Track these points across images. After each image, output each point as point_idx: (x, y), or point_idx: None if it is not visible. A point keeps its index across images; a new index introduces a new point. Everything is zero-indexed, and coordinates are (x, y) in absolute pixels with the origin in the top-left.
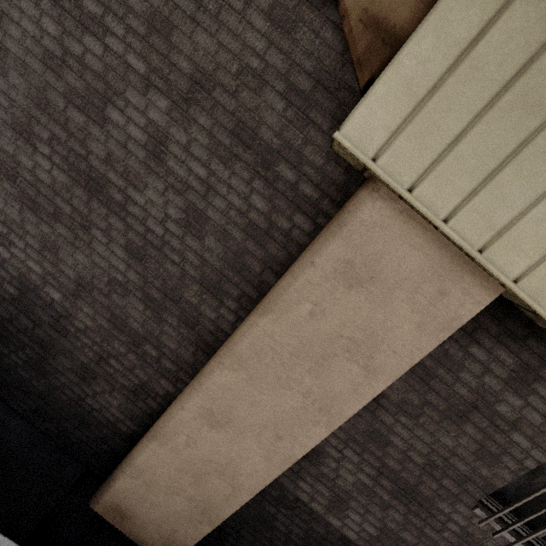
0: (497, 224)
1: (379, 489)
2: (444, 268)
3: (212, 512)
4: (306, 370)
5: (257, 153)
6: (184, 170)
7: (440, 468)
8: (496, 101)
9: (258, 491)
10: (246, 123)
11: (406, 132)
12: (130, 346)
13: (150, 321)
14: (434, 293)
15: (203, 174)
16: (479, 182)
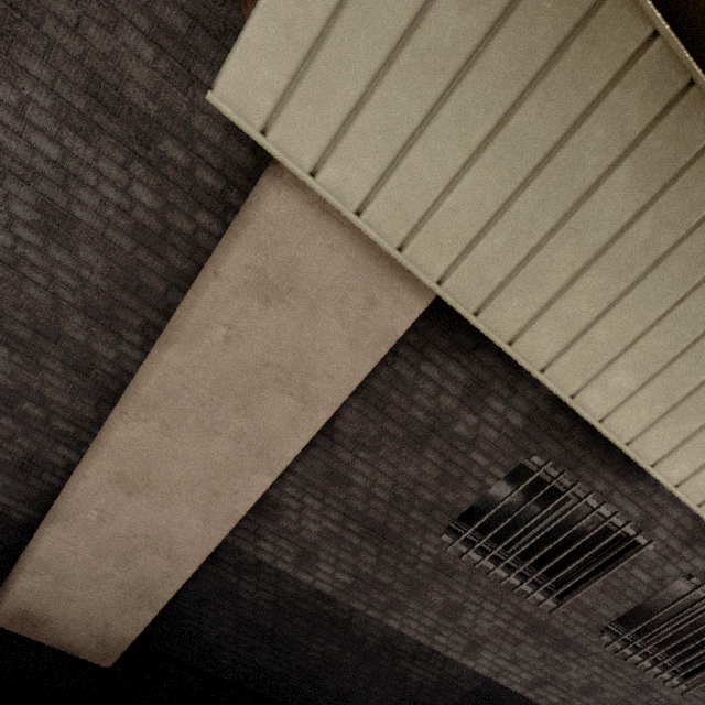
0: (414, 216)
1: (347, 534)
2: (370, 272)
3: (152, 594)
4: (233, 410)
5: (128, 123)
6: (24, 146)
7: (406, 501)
8: (393, 60)
9: (204, 560)
10: (104, 77)
11: (297, 96)
12: (1, 408)
13: (22, 370)
14: (363, 304)
15: (55, 153)
16: (388, 165)
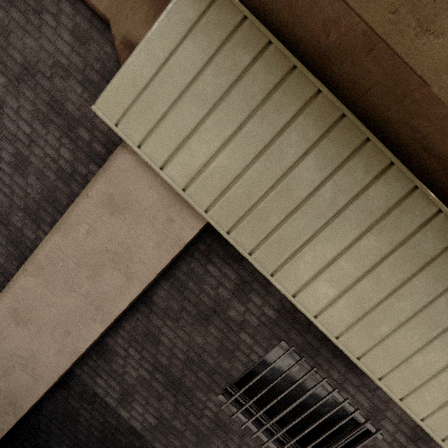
0: (191, 173)
1: (155, 382)
2: (170, 202)
3: (17, 402)
4: (86, 276)
5: (64, 119)
6: (15, 126)
7: (196, 363)
8: (182, 96)
9: (54, 382)
10: (58, 99)
11: (134, 110)
12: None
13: None
14: (165, 220)
15: (28, 131)
16: (178, 145)
